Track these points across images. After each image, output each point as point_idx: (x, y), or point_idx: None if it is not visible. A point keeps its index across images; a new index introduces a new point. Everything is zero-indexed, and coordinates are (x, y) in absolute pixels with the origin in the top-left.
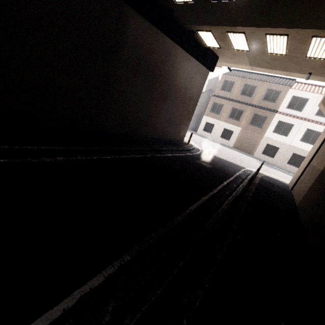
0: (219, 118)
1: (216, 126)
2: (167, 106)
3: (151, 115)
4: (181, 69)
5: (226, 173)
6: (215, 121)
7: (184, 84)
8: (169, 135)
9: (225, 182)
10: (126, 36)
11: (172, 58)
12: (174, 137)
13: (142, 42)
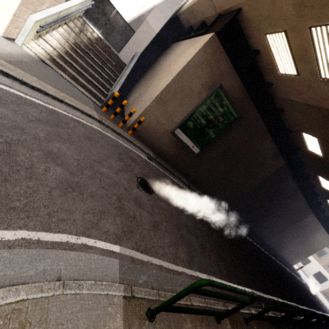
0: (318, 260)
1: (312, 264)
2: (299, 246)
3: (289, 246)
4: (318, 236)
5: (325, 310)
6: (313, 259)
7: (314, 241)
8: (289, 258)
9: (326, 314)
10: (304, 219)
11: (317, 231)
12: (290, 261)
13: (308, 223)
